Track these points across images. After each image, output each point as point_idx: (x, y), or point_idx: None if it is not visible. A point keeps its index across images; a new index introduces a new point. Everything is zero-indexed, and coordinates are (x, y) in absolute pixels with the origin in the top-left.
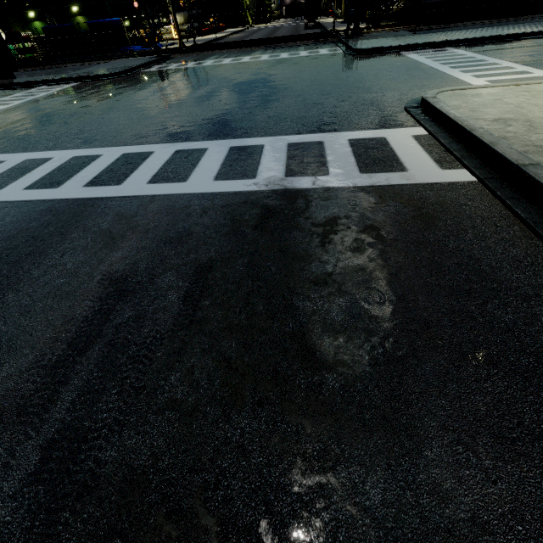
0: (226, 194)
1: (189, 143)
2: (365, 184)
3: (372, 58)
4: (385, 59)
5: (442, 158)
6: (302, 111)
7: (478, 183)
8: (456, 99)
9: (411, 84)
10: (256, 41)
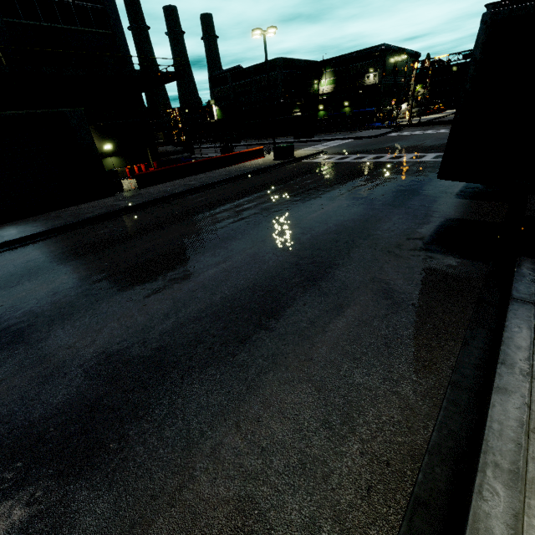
0: (433, 161)
1: (420, 154)
2: None
3: None
4: None
5: None
6: None
7: None
8: None
9: None
10: None
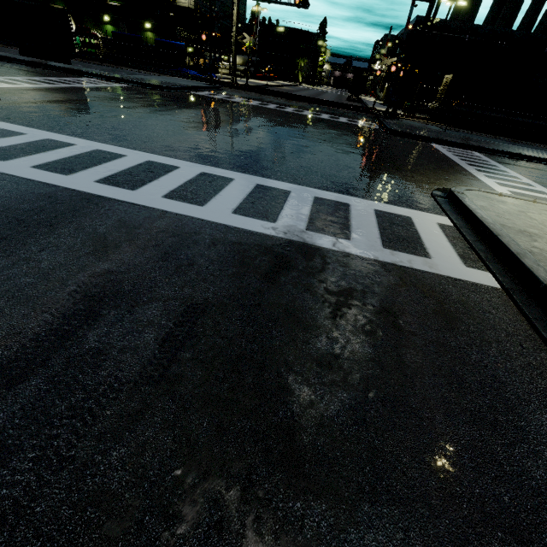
0: (241, 231)
1: (217, 169)
2: (386, 260)
3: (405, 141)
4: (416, 145)
5: (466, 254)
6: (333, 170)
7: (502, 291)
8: (483, 200)
9: (439, 174)
10: (302, 97)
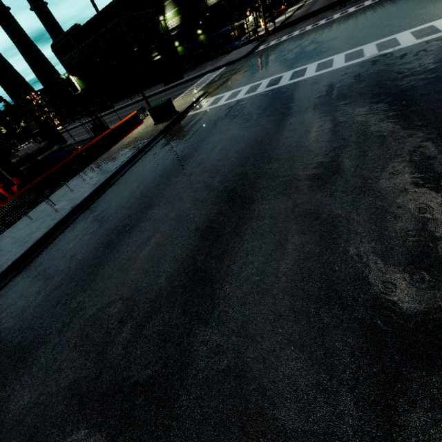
0: (353, 64)
1: (322, 60)
2: (419, 42)
3: None
4: None
5: None
6: (379, 31)
7: None
8: None
9: None
10: (323, 8)
